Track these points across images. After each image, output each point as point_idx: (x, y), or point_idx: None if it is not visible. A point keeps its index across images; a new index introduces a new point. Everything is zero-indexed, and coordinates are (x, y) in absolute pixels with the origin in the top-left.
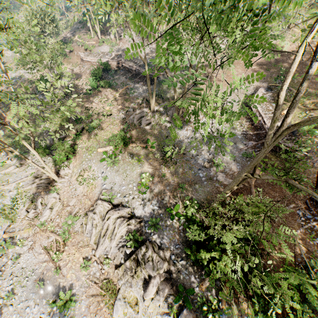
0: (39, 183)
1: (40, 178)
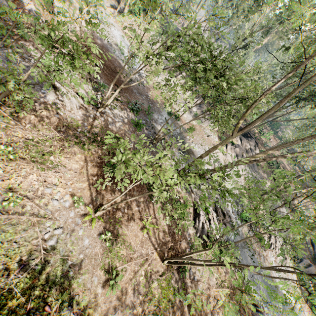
0: (115, 4)
1: (115, 3)
